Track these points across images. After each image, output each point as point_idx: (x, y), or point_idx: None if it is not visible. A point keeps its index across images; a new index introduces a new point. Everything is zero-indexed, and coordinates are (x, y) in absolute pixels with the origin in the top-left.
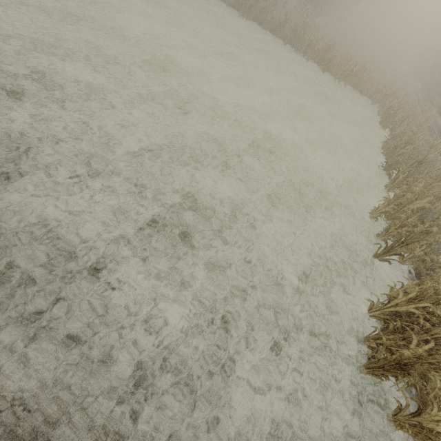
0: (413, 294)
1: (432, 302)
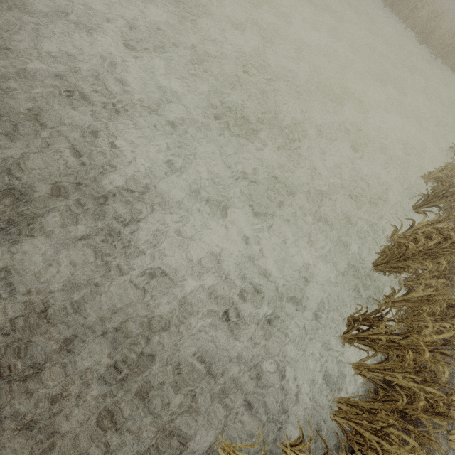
0: (434, 218)
1: (452, 236)
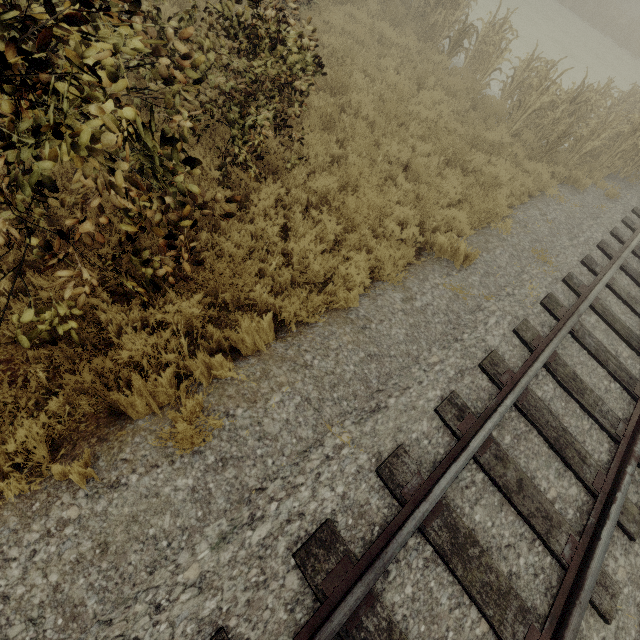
0: None
1: None
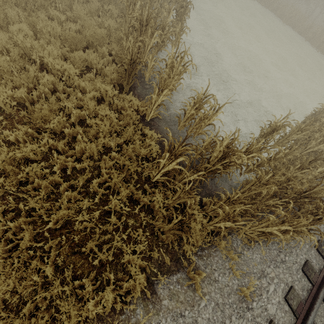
0: None
1: None
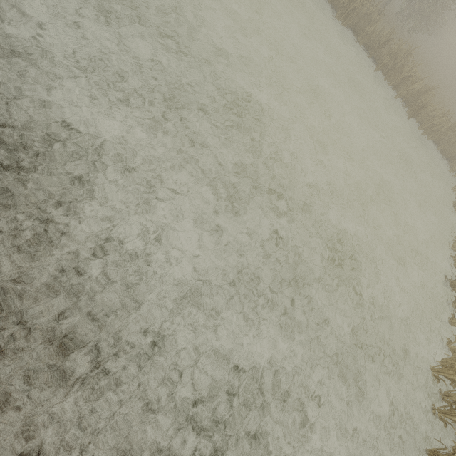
0: None
1: None
